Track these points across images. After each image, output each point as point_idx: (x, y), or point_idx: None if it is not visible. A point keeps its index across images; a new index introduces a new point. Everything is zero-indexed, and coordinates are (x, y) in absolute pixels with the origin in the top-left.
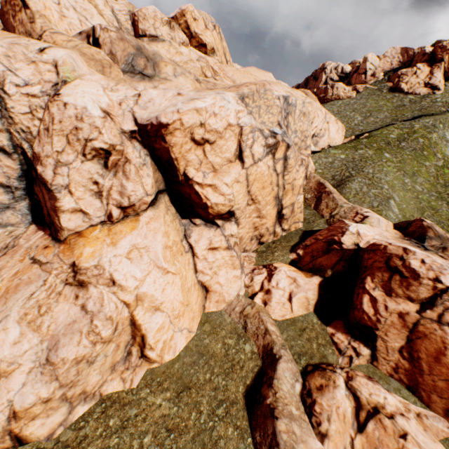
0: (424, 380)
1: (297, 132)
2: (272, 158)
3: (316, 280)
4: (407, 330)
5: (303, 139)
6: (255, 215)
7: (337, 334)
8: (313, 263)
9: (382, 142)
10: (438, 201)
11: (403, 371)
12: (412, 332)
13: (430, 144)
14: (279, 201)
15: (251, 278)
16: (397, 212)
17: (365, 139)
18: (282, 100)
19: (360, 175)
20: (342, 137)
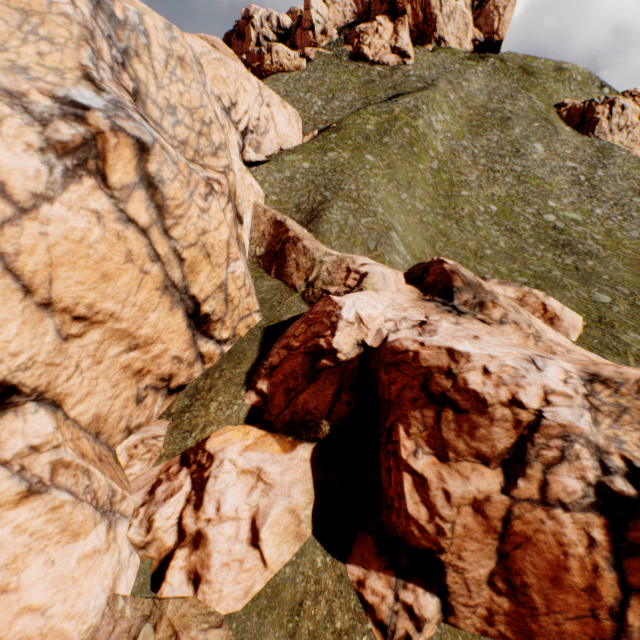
0: (541, 626)
1: (177, 112)
2: (101, 186)
3: (305, 451)
4: (496, 537)
5: (200, 129)
6: (121, 348)
7: (371, 581)
8: (292, 408)
9: (358, 137)
10: (447, 222)
11: (502, 618)
12: (504, 539)
13: (418, 135)
14: (182, 292)
15: (147, 521)
16: (404, 252)
17: (335, 133)
18: (85, 2)
19: (339, 197)
20: (299, 132)
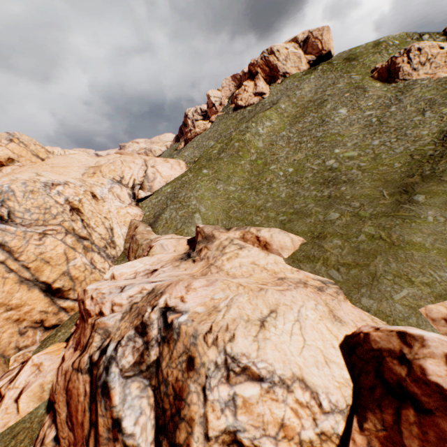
0: None
1: (31, 210)
2: None
3: None
4: (66, 392)
5: (45, 211)
6: (2, 311)
7: (46, 423)
8: None
9: (204, 161)
10: (249, 192)
11: (73, 446)
12: (68, 393)
13: (245, 143)
14: (35, 281)
15: None
16: (201, 224)
17: (194, 164)
18: None
19: (173, 203)
20: (181, 170)
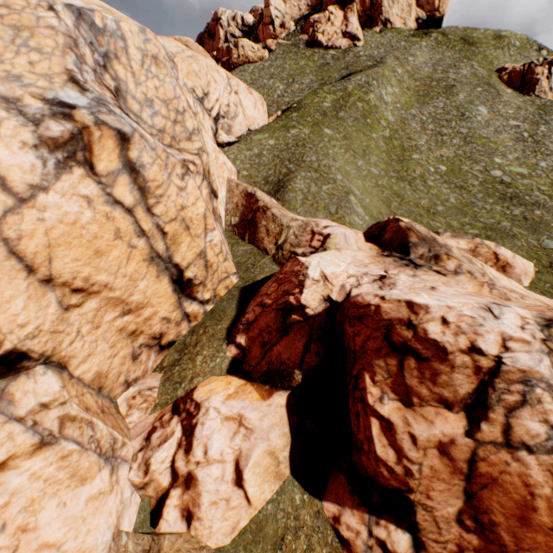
0: None
1: (153, 104)
2: (89, 174)
3: (281, 398)
4: (463, 478)
5: (175, 117)
6: (116, 314)
7: (345, 517)
8: (267, 360)
9: (317, 114)
10: (400, 183)
11: None
12: (471, 480)
13: (371, 108)
14: (166, 262)
15: (144, 465)
16: (363, 214)
17: (295, 112)
18: (68, 15)
19: (302, 168)
20: (264, 114)
